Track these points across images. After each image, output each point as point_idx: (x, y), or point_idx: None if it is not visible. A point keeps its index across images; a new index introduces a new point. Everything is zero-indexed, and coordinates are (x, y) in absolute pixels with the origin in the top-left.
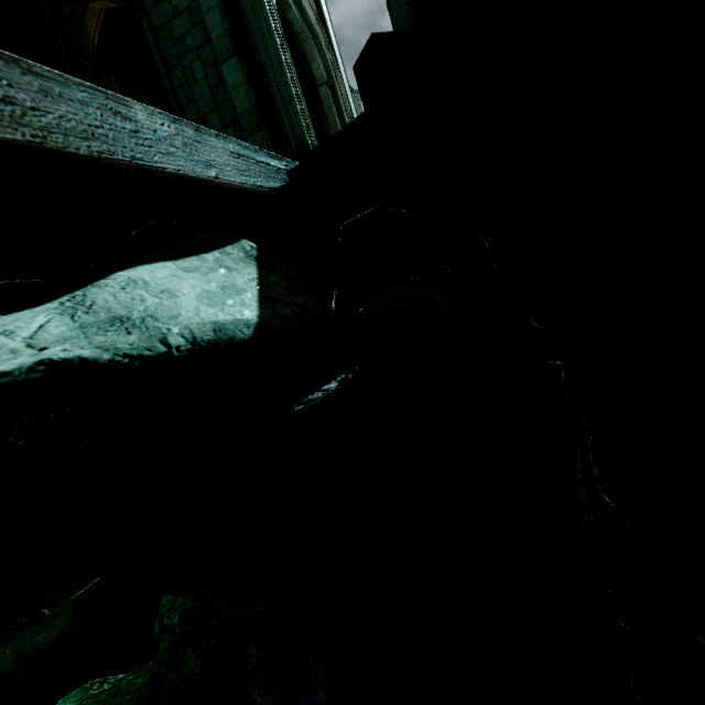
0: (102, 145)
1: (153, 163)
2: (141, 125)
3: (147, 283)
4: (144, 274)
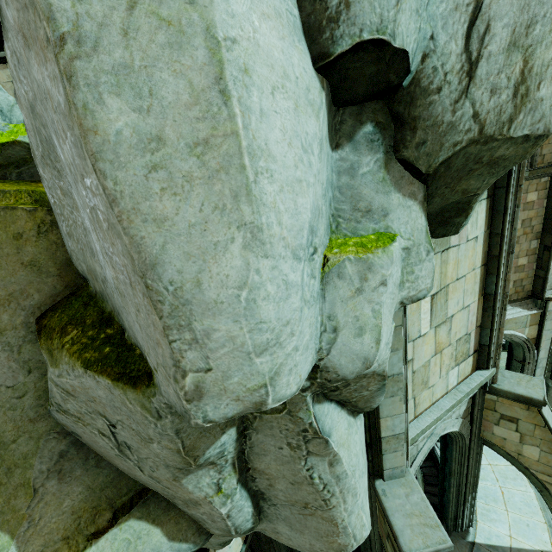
0: None
1: None
2: None
3: None
4: None
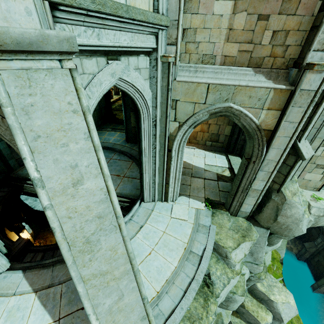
0: None
1: None
2: None
3: None
4: None
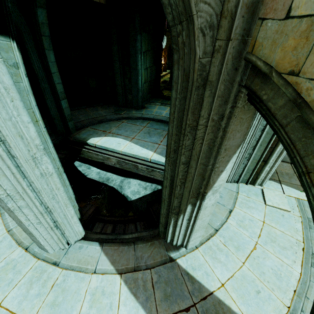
0: (131, 170)
1: (138, 173)
2: (139, 168)
3: (130, 184)
4: (132, 181)
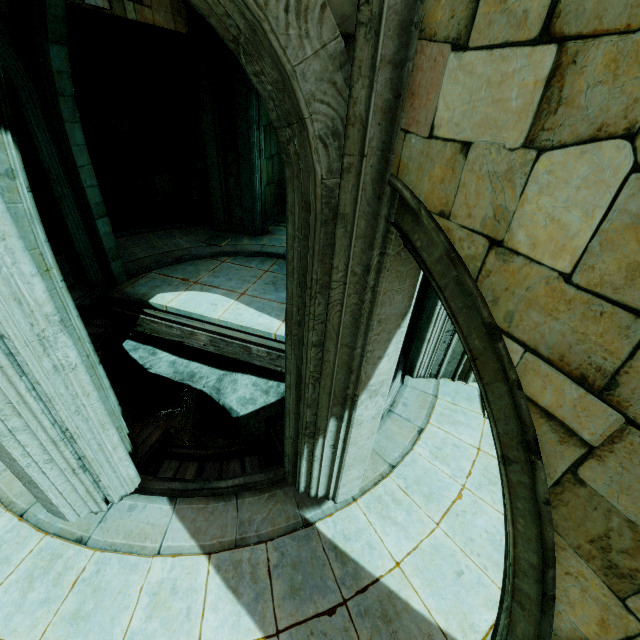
0: (237, 356)
1: (252, 362)
2: (253, 352)
3: (236, 383)
4: (241, 379)
